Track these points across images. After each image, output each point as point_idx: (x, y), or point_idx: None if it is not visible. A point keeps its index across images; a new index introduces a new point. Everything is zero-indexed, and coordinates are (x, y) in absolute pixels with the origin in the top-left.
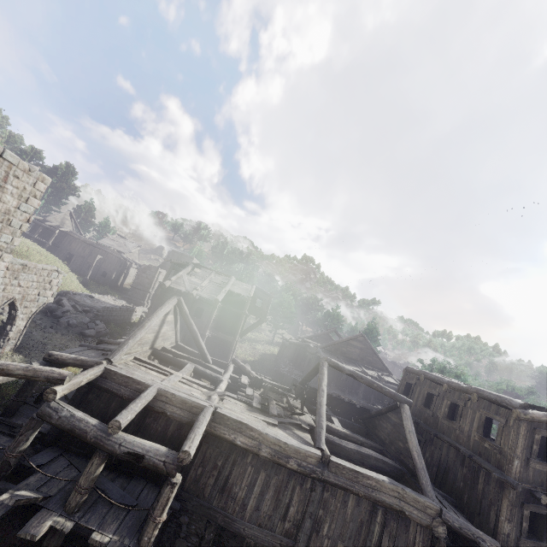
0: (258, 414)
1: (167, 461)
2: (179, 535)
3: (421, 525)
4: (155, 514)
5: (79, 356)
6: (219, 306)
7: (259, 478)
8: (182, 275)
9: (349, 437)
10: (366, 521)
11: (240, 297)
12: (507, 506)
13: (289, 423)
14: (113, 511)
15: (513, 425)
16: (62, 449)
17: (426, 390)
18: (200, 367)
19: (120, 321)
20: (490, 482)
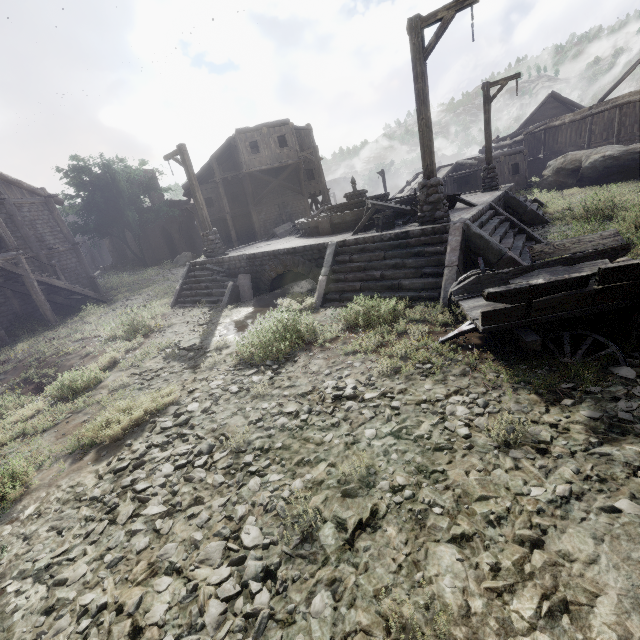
0: None
1: None
2: None
3: None
4: None
5: None
6: None
7: None
8: None
9: None
10: None
11: None
12: None
13: None
14: None
15: None
16: None
17: None
18: None
19: None
20: None
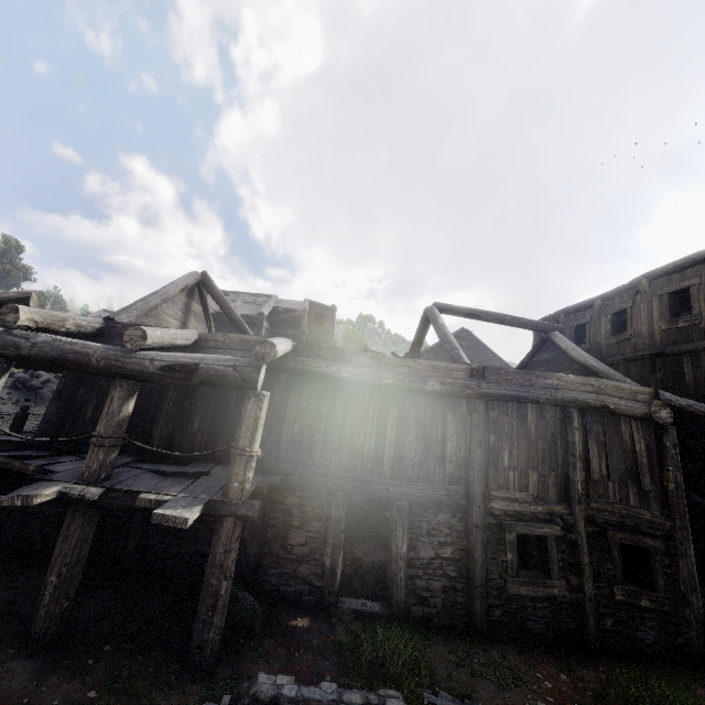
0: None
1: (238, 365)
2: (290, 525)
3: (636, 416)
4: (242, 446)
5: None
6: (266, 326)
7: (389, 417)
8: None
9: None
10: (559, 434)
11: (292, 313)
12: None
13: None
14: (170, 480)
15: None
16: (66, 452)
17: (573, 325)
18: None
19: None
20: (701, 363)
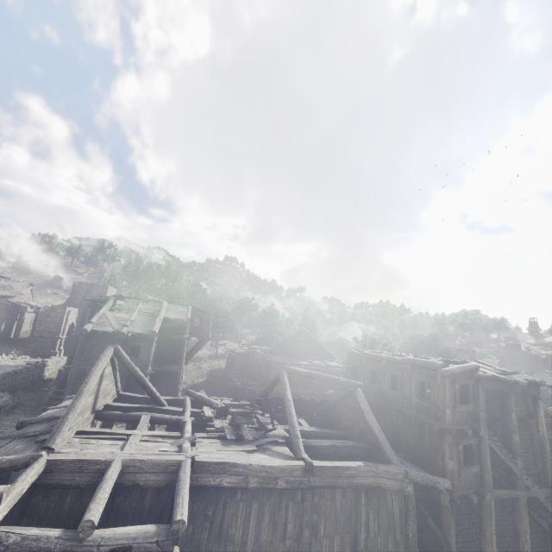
0: (235, 445)
1: (160, 540)
2: None
3: (395, 491)
4: None
5: (5, 457)
6: (156, 338)
7: (252, 510)
8: (104, 313)
9: (318, 433)
10: (353, 508)
11: (178, 321)
12: (448, 448)
13: (266, 443)
14: None
15: (440, 382)
16: None
17: (370, 369)
18: (157, 414)
19: (28, 384)
20: (433, 433)
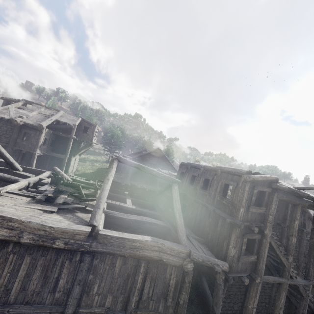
0: (38, 204)
1: None
2: None
3: (175, 266)
4: None
5: None
6: (46, 131)
7: (23, 263)
8: (8, 107)
9: (135, 210)
10: (132, 274)
11: (67, 125)
12: (234, 239)
13: (72, 208)
14: None
15: (241, 186)
16: None
17: (191, 174)
18: None
19: None
20: (224, 225)
